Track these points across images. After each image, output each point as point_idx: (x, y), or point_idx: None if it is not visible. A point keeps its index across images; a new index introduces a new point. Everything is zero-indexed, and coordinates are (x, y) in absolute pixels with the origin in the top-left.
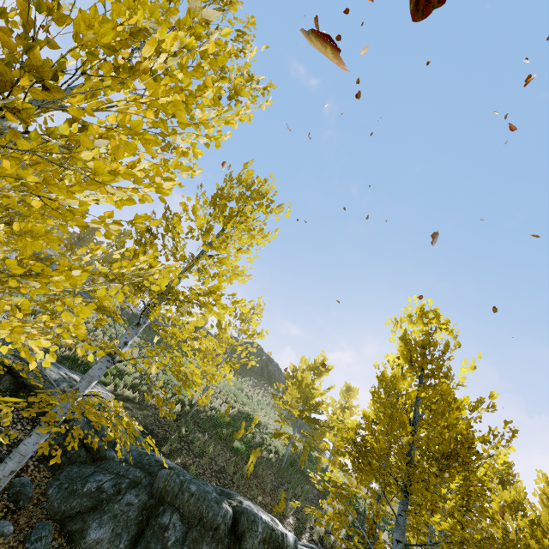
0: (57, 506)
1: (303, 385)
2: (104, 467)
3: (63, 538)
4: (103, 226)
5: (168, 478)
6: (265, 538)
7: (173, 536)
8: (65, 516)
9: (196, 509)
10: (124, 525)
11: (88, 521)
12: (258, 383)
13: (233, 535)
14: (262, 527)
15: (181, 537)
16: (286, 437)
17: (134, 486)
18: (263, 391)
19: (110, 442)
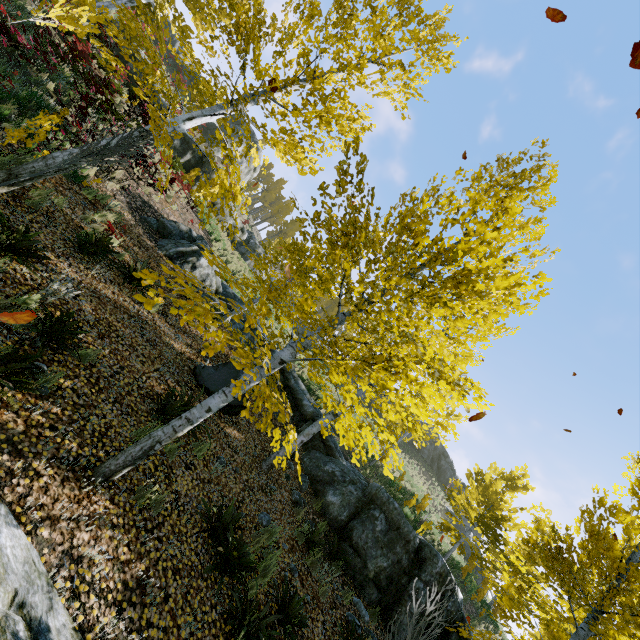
0: (309, 470)
1: (489, 491)
2: (334, 462)
3: (311, 490)
4: (466, 337)
5: (378, 489)
6: (442, 573)
7: (380, 526)
8: (313, 478)
9: (397, 519)
10: (348, 503)
11: (327, 489)
12: (425, 473)
13: (417, 556)
14: (441, 563)
15: (384, 530)
16: (454, 534)
17: (353, 483)
18: (429, 484)
19: (337, 447)
